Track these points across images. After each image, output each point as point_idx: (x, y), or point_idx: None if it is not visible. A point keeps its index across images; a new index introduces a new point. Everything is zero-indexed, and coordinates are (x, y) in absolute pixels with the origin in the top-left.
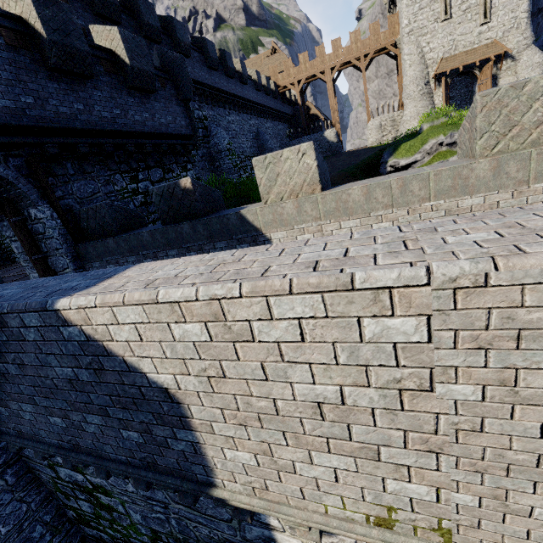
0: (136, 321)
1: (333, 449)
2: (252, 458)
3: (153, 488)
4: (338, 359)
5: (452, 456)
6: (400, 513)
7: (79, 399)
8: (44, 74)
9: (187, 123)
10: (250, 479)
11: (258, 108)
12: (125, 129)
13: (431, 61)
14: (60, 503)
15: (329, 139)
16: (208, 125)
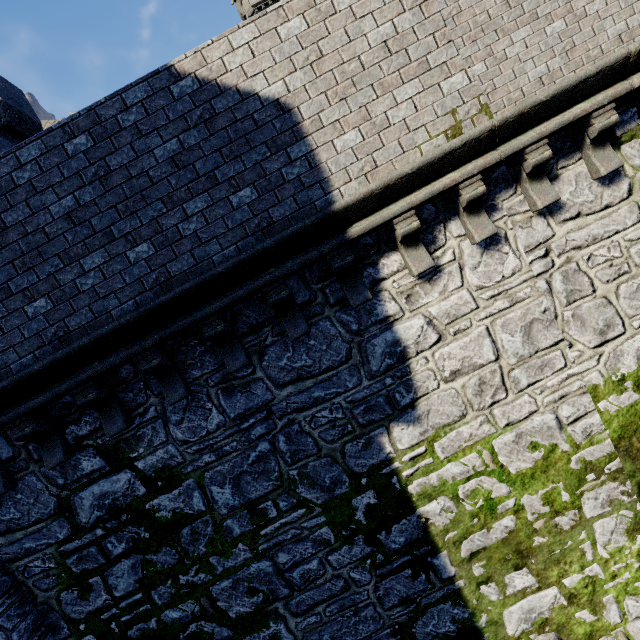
0: (249, 40)
1: (405, 78)
2: (357, 134)
3: (248, 384)
4: (385, 1)
5: (459, 38)
6: (460, 112)
7: (180, 182)
8: None
9: None
10: (361, 165)
11: None
12: None
13: None
14: (62, 635)
15: None
16: None
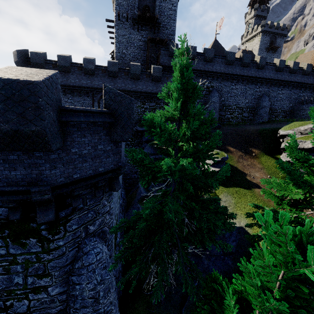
0: None
1: None
2: None
3: None
4: None
5: None
6: None
7: None
8: (129, 79)
9: None
10: None
11: (272, 81)
12: (144, 91)
13: None
14: None
15: None
16: (211, 90)
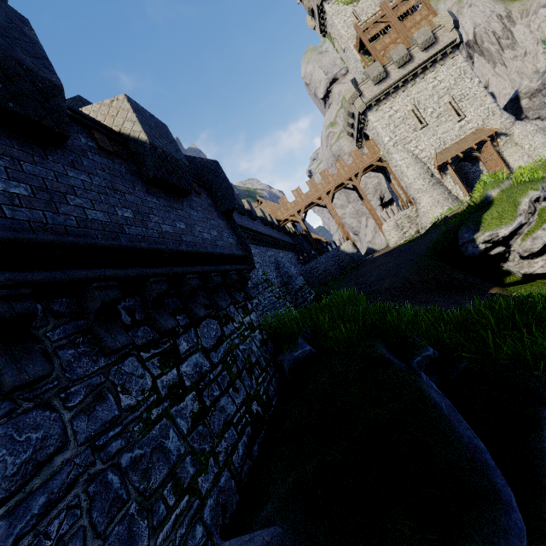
0: None
1: None
2: None
3: None
4: None
5: None
6: None
7: None
8: None
9: (236, 241)
10: None
11: (270, 240)
12: (144, 244)
13: (426, 158)
14: None
15: (348, 251)
16: None
